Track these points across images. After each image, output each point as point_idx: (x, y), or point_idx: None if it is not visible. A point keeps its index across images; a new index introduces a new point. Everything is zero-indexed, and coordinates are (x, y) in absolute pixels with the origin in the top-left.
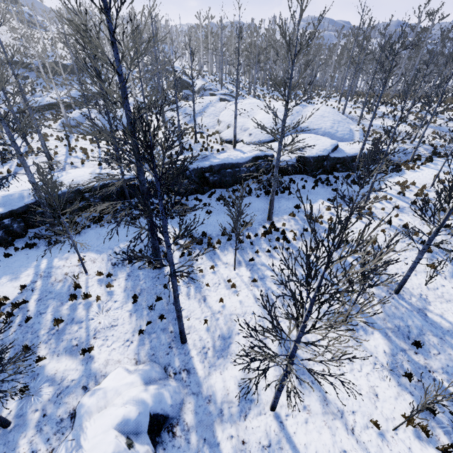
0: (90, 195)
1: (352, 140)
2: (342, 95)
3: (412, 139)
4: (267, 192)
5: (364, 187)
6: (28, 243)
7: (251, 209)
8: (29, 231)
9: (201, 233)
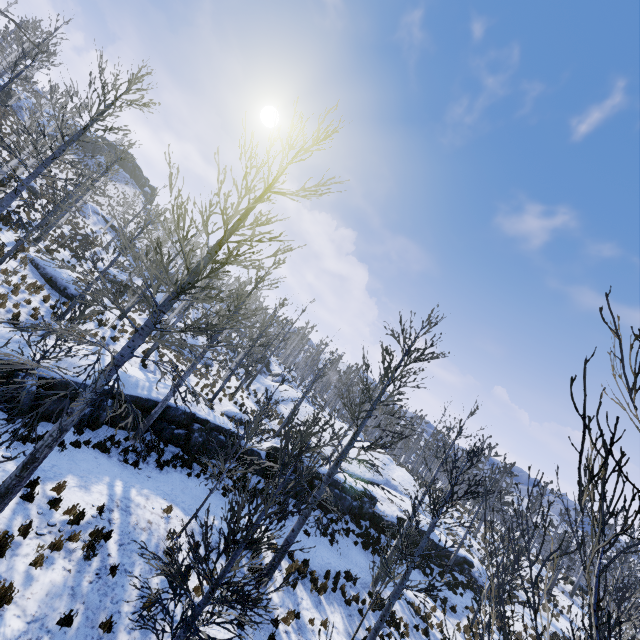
0: (199, 428)
1: (438, 529)
2: (413, 469)
3: (486, 563)
4: (365, 543)
5: (459, 598)
6: (105, 444)
7: (349, 558)
8: (103, 425)
9: (300, 558)
